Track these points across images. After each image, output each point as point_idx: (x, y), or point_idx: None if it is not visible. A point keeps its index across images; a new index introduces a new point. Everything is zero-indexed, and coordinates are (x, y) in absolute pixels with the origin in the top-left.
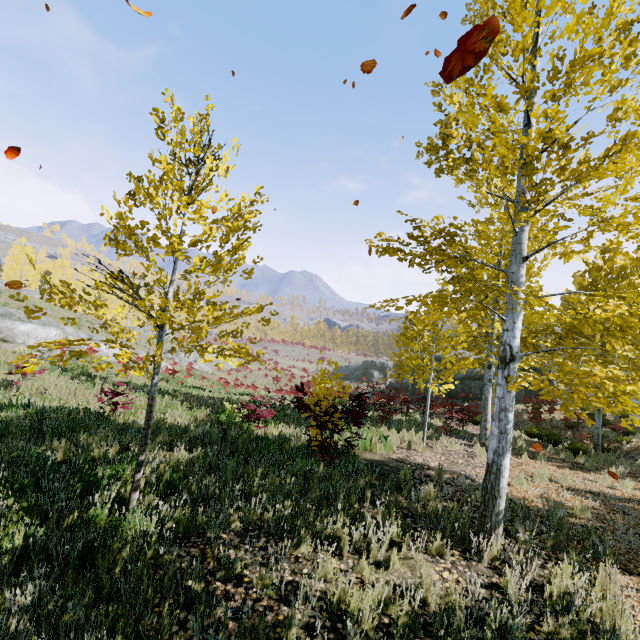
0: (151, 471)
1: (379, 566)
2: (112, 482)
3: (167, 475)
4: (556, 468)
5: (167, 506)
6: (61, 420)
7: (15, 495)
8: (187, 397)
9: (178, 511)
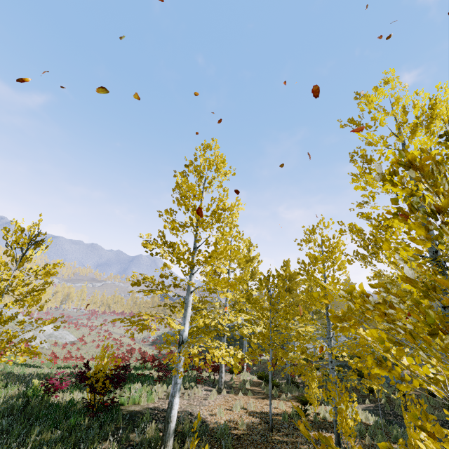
0: None
1: None
2: None
3: None
4: (254, 399)
5: None
6: None
7: None
8: (8, 376)
9: None
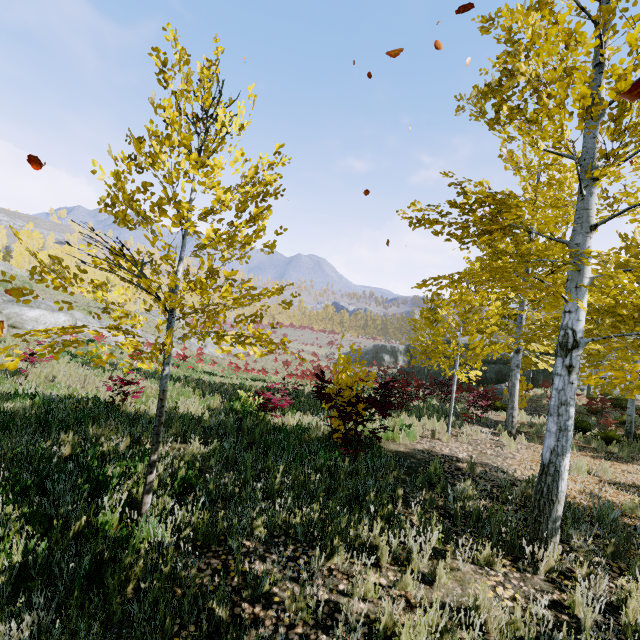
0: (165, 468)
1: (423, 580)
2: (123, 482)
3: (182, 473)
4: (591, 459)
5: (183, 510)
6: (69, 410)
7: (17, 498)
8: (199, 383)
9: (196, 516)
